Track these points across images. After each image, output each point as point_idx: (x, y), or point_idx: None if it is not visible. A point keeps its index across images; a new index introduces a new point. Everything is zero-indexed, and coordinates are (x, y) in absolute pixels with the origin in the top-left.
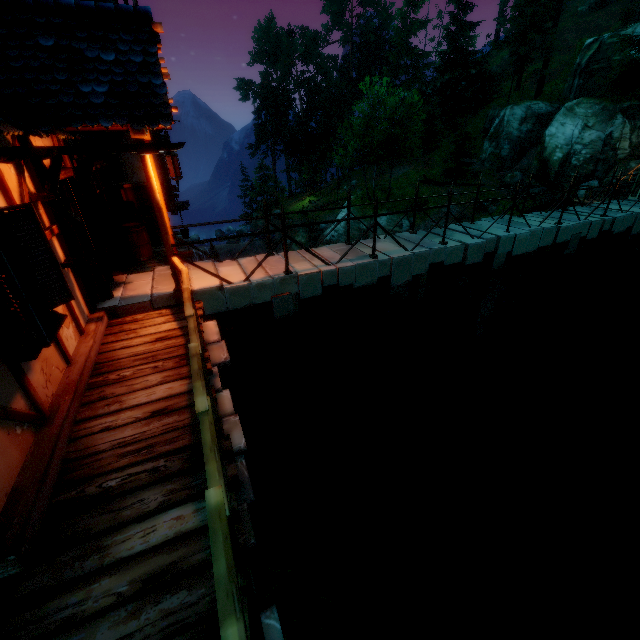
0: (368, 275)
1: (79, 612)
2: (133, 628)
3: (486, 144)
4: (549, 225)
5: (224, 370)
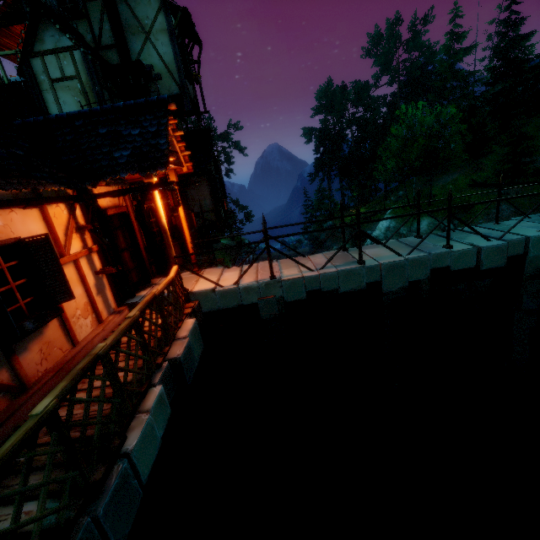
0: (354, 280)
1: None
2: None
3: None
4: None
5: (175, 365)
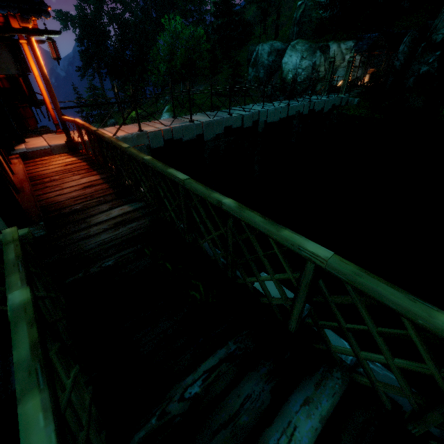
0: (190, 133)
1: (88, 235)
2: (117, 233)
3: (250, 69)
4: (284, 105)
5: None
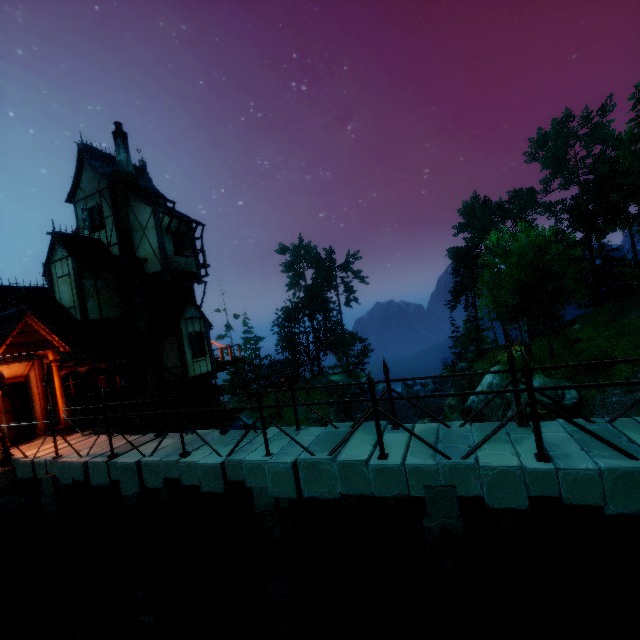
0: (101, 475)
1: None
2: None
3: None
4: (356, 456)
5: None
